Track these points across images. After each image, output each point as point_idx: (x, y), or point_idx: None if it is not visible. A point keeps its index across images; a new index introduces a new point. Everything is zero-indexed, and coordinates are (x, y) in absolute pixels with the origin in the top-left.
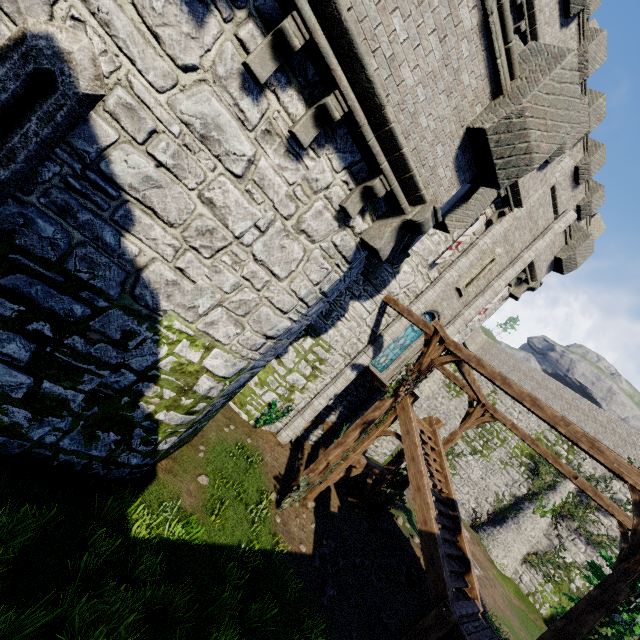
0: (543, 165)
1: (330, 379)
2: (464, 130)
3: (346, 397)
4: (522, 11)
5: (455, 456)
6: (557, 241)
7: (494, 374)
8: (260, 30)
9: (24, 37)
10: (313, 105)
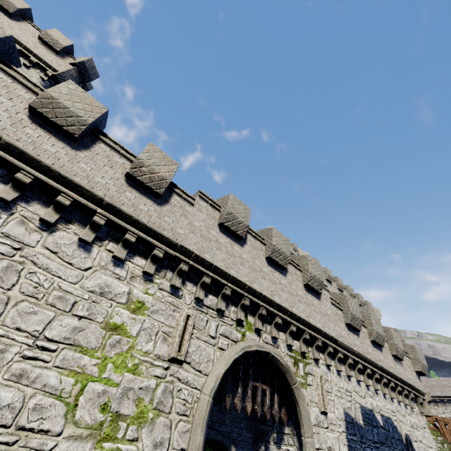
0: None
1: None
2: (414, 371)
3: None
4: None
5: None
6: None
7: None
8: (400, 395)
9: (406, 437)
10: (408, 398)
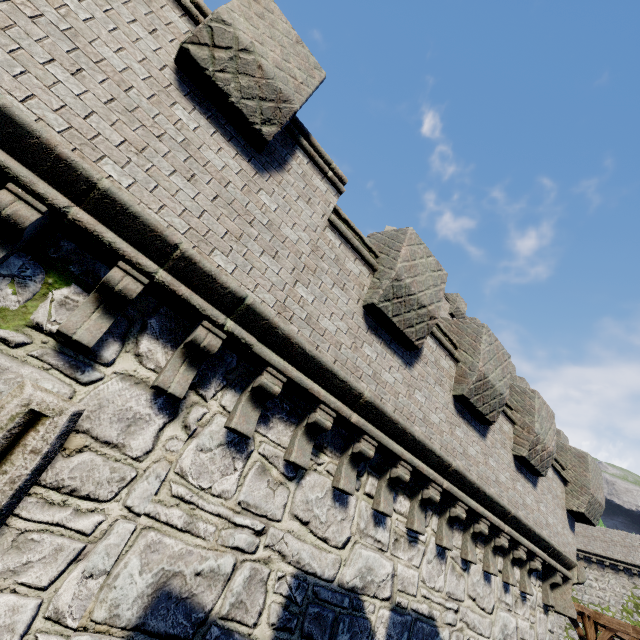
0: None
1: None
2: (565, 510)
3: None
4: None
5: None
6: None
7: None
8: (501, 556)
9: None
10: (522, 565)
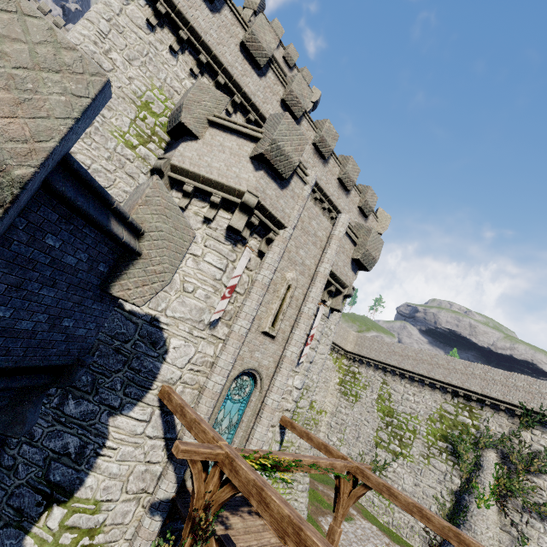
0: (285, 183)
1: (127, 543)
2: None
3: (174, 544)
4: (213, 68)
5: (381, 469)
6: (345, 244)
7: (283, 521)
8: None
9: None
10: None
